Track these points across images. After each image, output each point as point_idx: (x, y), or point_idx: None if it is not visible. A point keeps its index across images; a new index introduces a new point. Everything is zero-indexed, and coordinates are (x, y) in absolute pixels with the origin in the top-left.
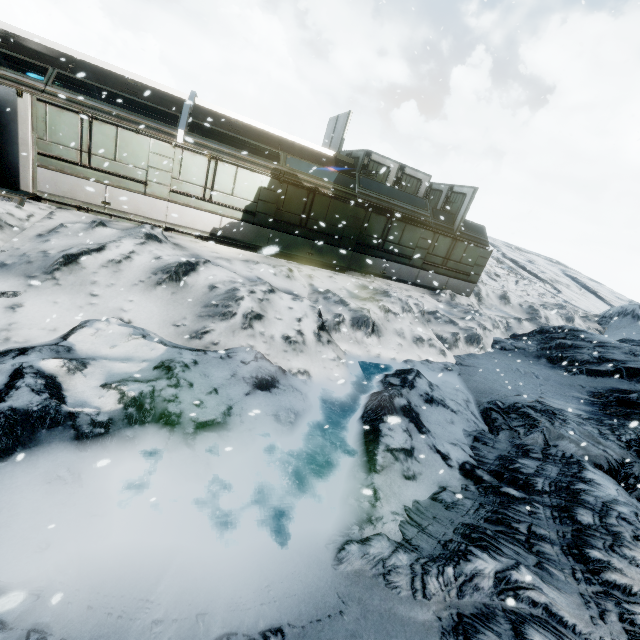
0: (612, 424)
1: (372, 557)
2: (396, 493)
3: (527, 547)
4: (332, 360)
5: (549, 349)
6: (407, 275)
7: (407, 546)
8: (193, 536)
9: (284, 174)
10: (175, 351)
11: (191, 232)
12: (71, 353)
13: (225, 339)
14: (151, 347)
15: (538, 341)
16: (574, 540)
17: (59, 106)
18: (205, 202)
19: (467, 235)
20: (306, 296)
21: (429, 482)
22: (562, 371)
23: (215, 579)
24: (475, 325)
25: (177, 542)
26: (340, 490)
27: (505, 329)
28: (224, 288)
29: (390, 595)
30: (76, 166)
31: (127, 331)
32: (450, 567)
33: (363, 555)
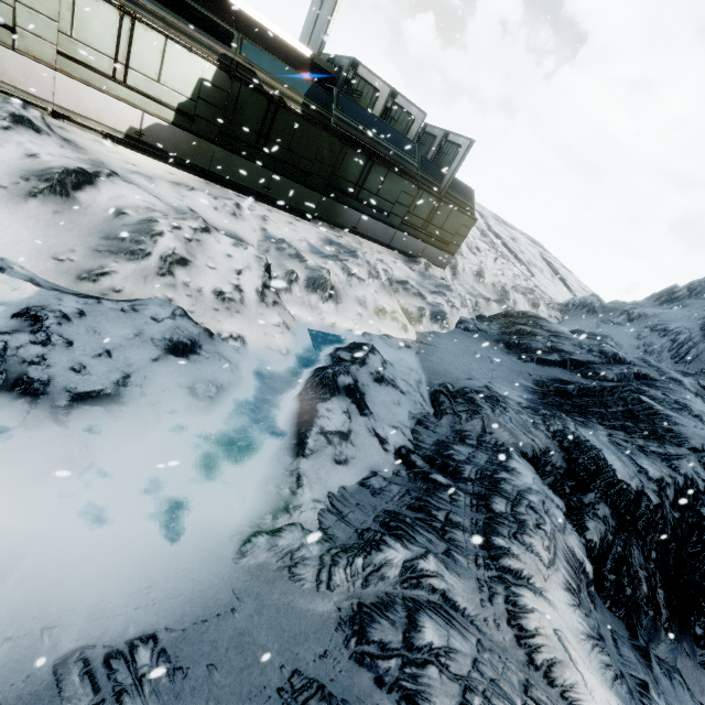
0: (546, 414)
1: (280, 549)
2: (323, 479)
3: (441, 534)
4: (276, 326)
5: (509, 334)
6: (382, 235)
7: (322, 536)
8: (54, 534)
9: (237, 66)
10: (52, 295)
11: (96, 127)
12: None
13: (132, 286)
14: (12, 286)
15: (501, 325)
16: (484, 528)
17: None
18: (116, 84)
19: (454, 197)
20: (255, 243)
21: (361, 467)
22: (516, 358)
23: (77, 584)
24: (444, 301)
25: (28, 542)
26: (260, 475)
27: (473, 309)
28: (136, 216)
29: (292, 588)
30: None
31: None
32: (360, 558)
33: (271, 547)
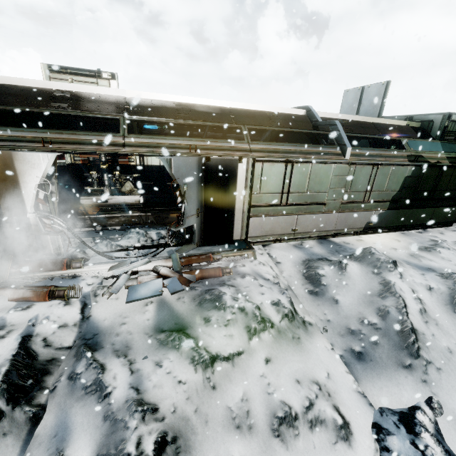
0: None
1: None
2: None
3: None
4: None
5: None
6: None
7: None
8: None
9: (417, 158)
10: None
11: (350, 231)
12: None
13: None
14: None
15: None
16: None
17: (271, 161)
18: (364, 203)
19: None
20: None
21: None
22: None
23: None
24: None
25: None
26: None
27: None
28: None
29: None
30: (277, 207)
31: None
32: None
33: None
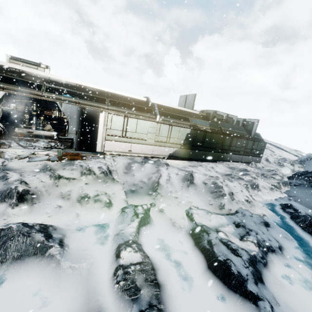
0: None
1: None
2: None
3: None
4: (263, 206)
5: None
6: (238, 159)
7: None
8: None
9: (194, 126)
10: (228, 217)
11: (161, 157)
12: (210, 228)
13: (231, 206)
14: (219, 217)
15: (303, 179)
16: None
17: (116, 114)
18: (167, 143)
19: (256, 138)
20: (221, 178)
21: None
22: None
23: None
24: (279, 177)
25: None
26: None
27: (285, 176)
28: (209, 183)
29: None
30: (120, 137)
31: (203, 212)
32: None
33: None
